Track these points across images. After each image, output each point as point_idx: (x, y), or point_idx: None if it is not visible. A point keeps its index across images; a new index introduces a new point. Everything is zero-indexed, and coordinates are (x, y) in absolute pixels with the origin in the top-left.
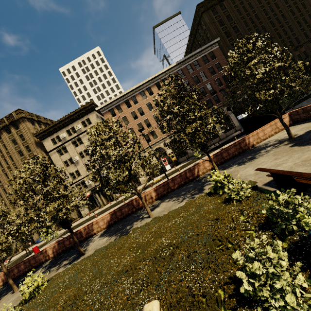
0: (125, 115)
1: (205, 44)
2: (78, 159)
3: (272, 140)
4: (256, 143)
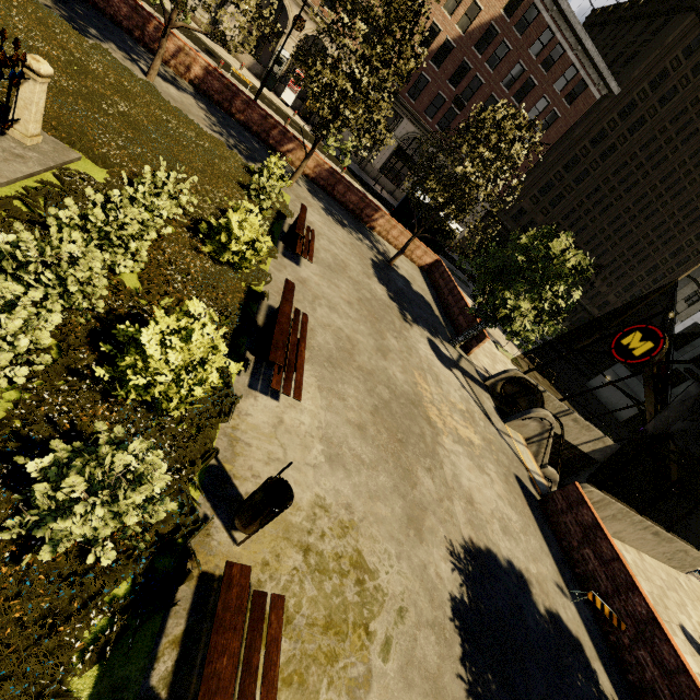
0: None
1: (613, 62)
2: None
3: (386, 248)
4: (378, 232)
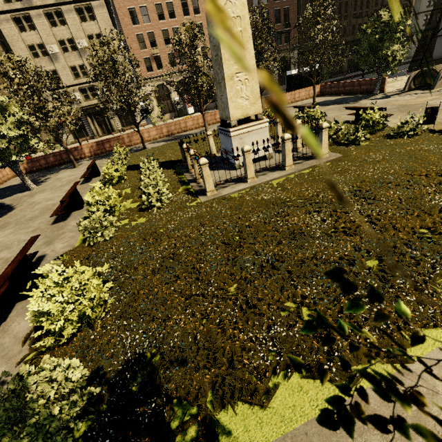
0: (146, 5)
1: None
2: (58, 51)
3: (302, 103)
4: (291, 102)
